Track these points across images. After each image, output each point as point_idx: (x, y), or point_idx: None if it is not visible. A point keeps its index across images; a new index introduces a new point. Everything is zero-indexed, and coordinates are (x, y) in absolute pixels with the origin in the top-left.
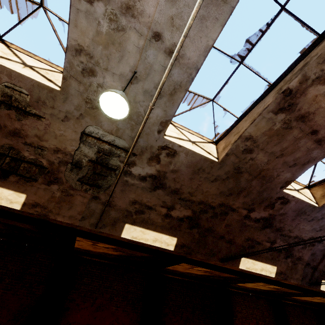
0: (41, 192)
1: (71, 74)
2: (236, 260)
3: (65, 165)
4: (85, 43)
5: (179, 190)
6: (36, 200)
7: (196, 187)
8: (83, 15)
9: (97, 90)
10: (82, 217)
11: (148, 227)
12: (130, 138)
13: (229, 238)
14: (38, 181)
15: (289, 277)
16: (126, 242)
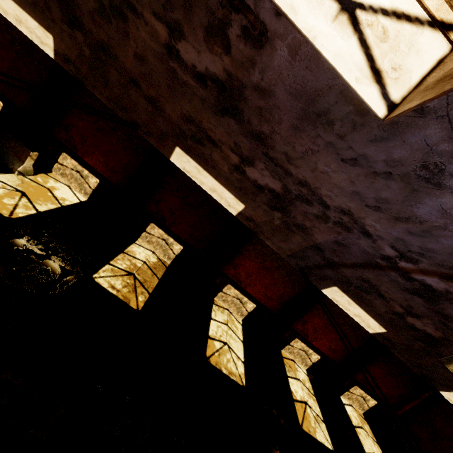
0: None
1: None
2: (165, 144)
3: None
4: None
5: None
6: None
7: None
8: None
9: None
10: None
11: None
12: None
13: (149, 93)
14: None
15: (264, 235)
16: None
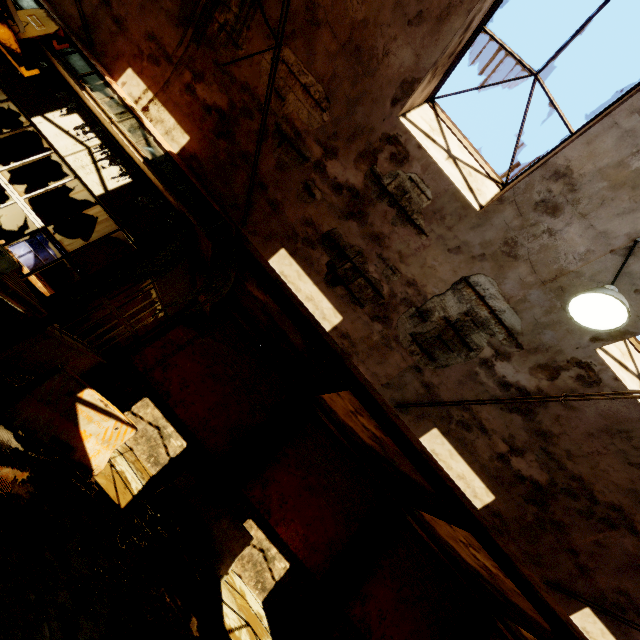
0: (359, 324)
1: (517, 199)
2: (573, 602)
3: (407, 306)
4: (580, 169)
5: (551, 436)
6: (349, 330)
7: (588, 452)
8: (616, 134)
9: (540, 235)
10: (386, 383)
11: (462, 452)
12: (533, 321)
13: (585, 563)
14: (365, 308)
15: None
16: (411, 446)
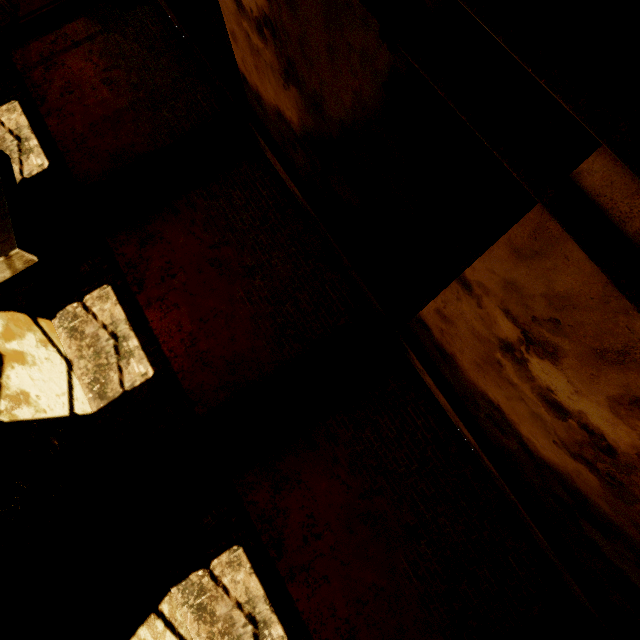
0: None
1: None
2: None
3: None
4: None
5: None
6: None
7: None
8: None
9: None
10: None
11: None
12: None
13: None
14: None
15: None
16: None
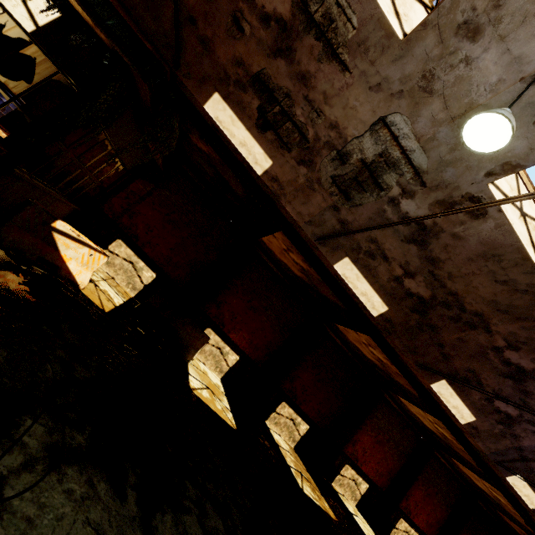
0: (287, 168)
1: (440, 22)
2: (434, 376)
3: (330, 149)
4: None
5: (439, 262)
6: (278, 174)
7: (465, 273)
8: None
9: (457, 65)
10: (309, 221)
11: (367, 276)
12: (438, 159)
13: (448, 352)
14: (292, 153)
15: (479, 438)
16: (328, 273)
